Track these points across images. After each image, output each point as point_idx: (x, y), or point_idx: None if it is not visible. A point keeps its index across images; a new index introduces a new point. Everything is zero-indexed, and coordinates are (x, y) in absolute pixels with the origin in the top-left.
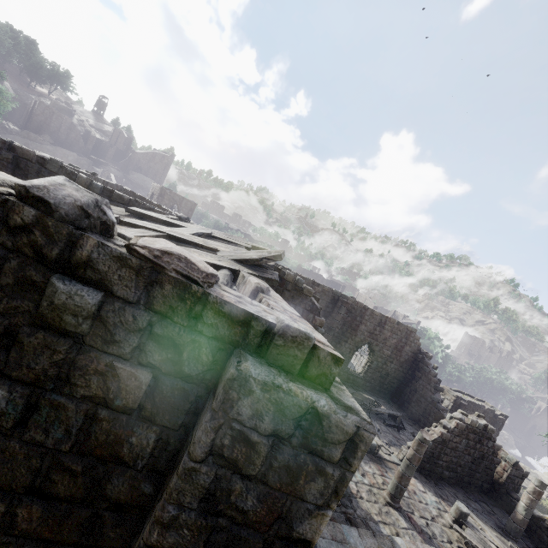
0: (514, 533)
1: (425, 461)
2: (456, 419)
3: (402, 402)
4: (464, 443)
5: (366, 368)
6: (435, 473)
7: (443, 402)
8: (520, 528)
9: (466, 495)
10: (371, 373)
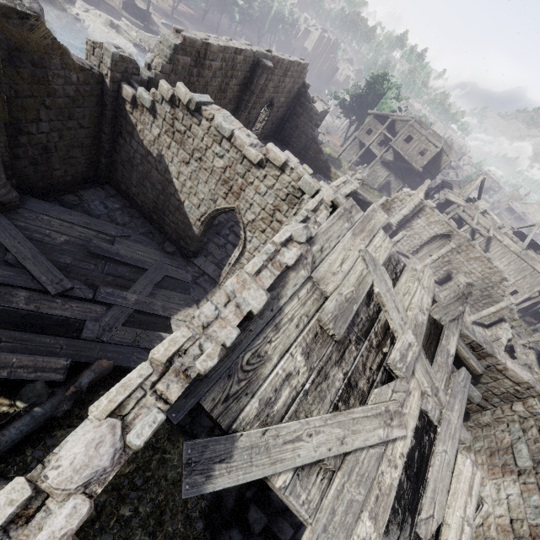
0: None
1: None
2: (359, 181)
3: (283, 137)
4: None
5: (264, 124)
6: None
7: None
8: None
9: None
10: (266, 126)
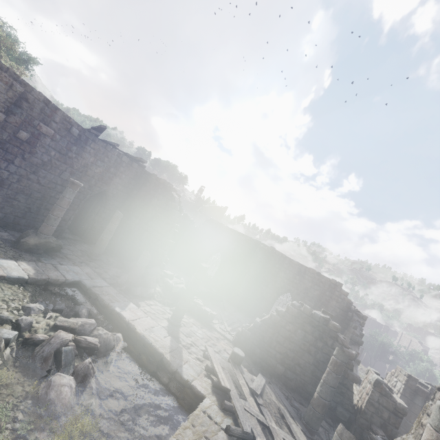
0: (307, 416)
1: (256, 345)
2: (289, 304)
3: None
4: (300, 334)
5: None
6: (268, 364)
7: (395, 386)
8: (313, 410)
9: (300, 400)
10: None
